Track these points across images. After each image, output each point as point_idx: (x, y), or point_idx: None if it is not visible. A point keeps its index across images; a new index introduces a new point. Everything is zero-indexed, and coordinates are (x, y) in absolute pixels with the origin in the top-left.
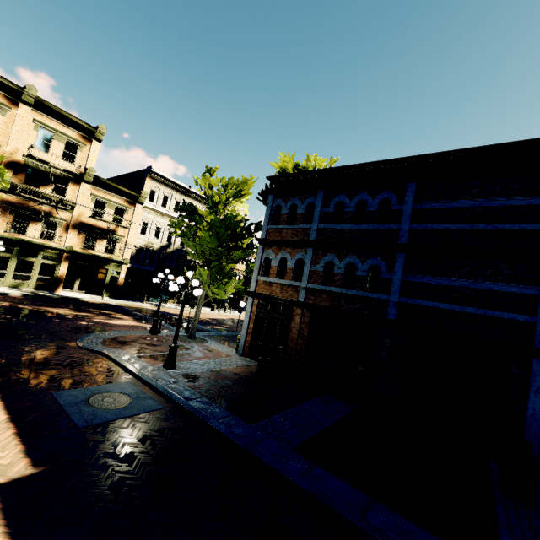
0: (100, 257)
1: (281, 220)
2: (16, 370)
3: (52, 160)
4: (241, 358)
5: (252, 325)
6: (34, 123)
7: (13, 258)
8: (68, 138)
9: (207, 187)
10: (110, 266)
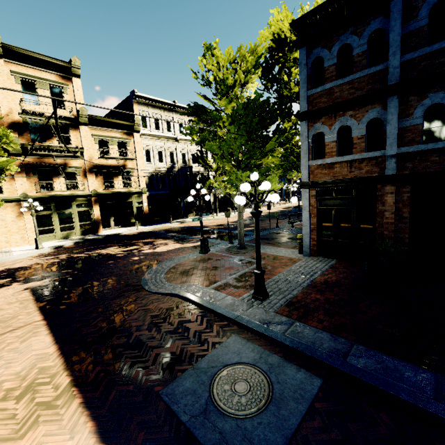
0: (122, 193)
1: (326, 77)
2: (99, 355)
3: (45, 111)
4: (312, 258)
5: (315, 220)
6: (13, 76)
7: (53, 214)
8: (50, 83)
9: (214, 69)
10: (133, 198)
